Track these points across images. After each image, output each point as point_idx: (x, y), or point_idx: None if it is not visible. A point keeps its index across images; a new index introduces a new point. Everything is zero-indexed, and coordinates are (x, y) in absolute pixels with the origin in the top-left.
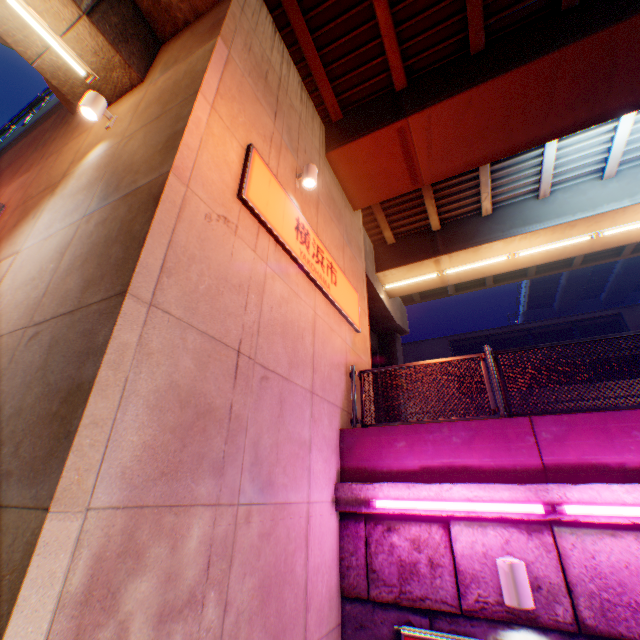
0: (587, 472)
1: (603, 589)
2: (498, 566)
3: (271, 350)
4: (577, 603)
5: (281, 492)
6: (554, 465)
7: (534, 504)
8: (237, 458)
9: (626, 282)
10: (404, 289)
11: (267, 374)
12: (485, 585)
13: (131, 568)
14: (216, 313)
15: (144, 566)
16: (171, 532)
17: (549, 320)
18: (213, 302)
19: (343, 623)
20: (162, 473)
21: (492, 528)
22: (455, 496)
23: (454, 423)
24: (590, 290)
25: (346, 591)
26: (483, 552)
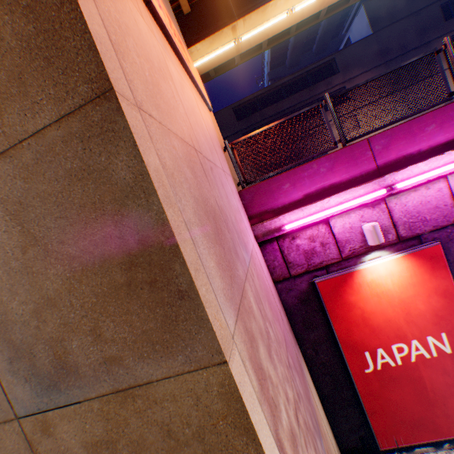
0: (401, 162)
1: (409, 218)
2: (365, 230)
3: (201, 142)
4: (398, 230)
5: (248, 248)
6: (383, 165)
7: (380, 191)
8: (235, 240)
9: (328, 33)
10: (208, 65)
11: (210, 165)
12: (353, 242)
13: (256, 347)
14: (169, 109)
15: (256, 340)
16: (249, 310)
17: (294, 74)
18: (161, 95)
19: (279, 294)
20: (230, 278)
21: (353, 213)
22: (332, 204)
23: (320, 159)
24: (307, 45)
25: (276, 279)
26: (350, 227)
